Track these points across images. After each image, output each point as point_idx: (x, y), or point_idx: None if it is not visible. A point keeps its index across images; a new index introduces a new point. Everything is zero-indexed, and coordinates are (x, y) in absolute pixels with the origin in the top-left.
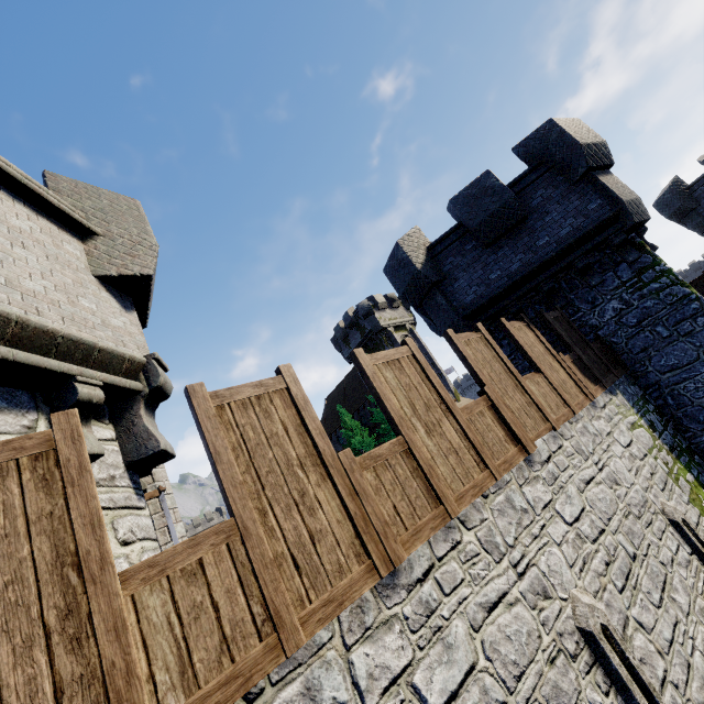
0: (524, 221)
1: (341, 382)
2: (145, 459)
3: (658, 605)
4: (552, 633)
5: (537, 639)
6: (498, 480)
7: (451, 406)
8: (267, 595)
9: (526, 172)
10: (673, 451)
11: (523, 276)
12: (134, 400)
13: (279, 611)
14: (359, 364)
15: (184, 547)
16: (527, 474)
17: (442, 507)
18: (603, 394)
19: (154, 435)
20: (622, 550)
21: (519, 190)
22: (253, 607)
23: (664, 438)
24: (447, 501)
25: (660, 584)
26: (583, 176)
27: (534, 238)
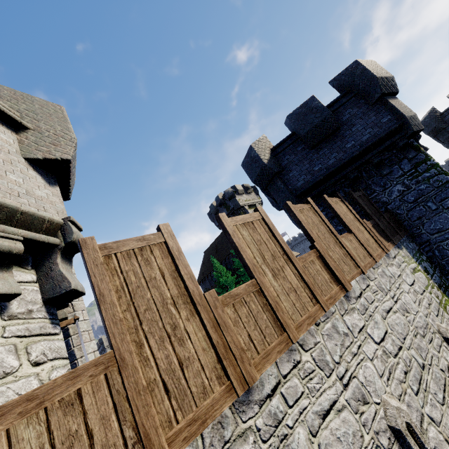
0: (337, 131)
1: (214, 241)
2: (59, 296)
3: (442, 403)
4: (371, 432)
5: (360, 438)
6: (326, 311)
7: (291, 256)
8: (139, 420)
9: (339, 97)
10: (441, 288)
11: (336, 168)
12: (53, 252)
13: (149, 433)
14: (222, 225)
15: (64, 379)
16: (346, 306)
17: (286, 334)
18: (393, 248)
19: (67, 278)
20: (414, 362)
21: (334, 110)
22: (125, 431)
23: (435, 279)
24: (289, 329)
25: (442, 386)
26: (378, 99)
27: (344, 142)
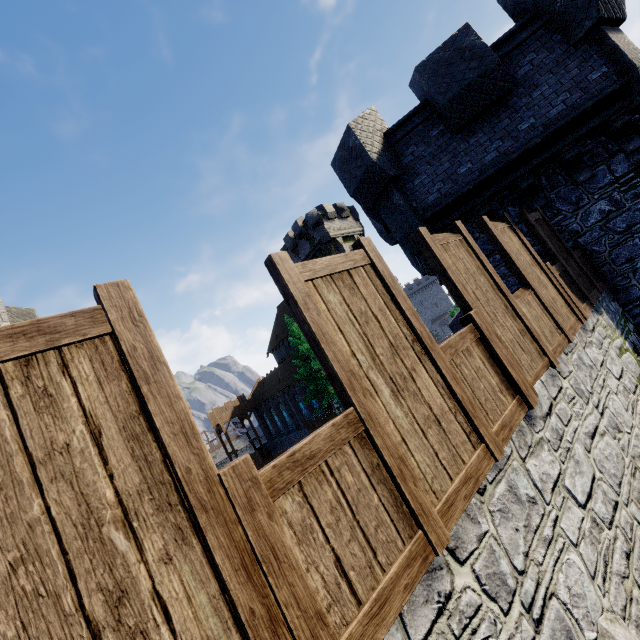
0: (505, 97)
1: None
2: None
3: None
4: None
5: None
6: (499, 460)
7: (429, 345)
8: None
9: (514, 28)
10: None
11: (498, 170)
12: None
13: None
14: (280, 280)
15: None
16: (529, 439)
17: (422, 535)
18: (590, 313)
19: None
20: (637, 528)
21: (504, 55)
22: None
23: None
24: (429, 521)
25: None
26: (588, 33)
27: (516, 119)
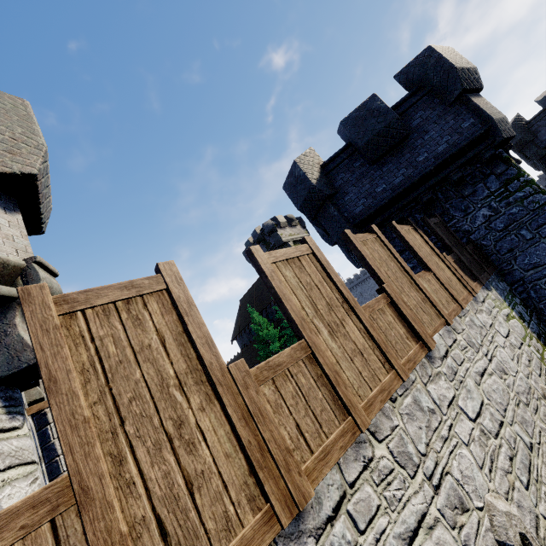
0: (405, 140)
1: (252, 286)
2: (18, 373)
3: None
4: None
5: None
6: (405, 380)
7: (353, 305)
8: None
9: (407, 96)
10: (540, 338)
11: (405, 188)
12: (9, 308)
13: None
14: (256, 262)
15: None
16: (430, 371)
17: (351, 419)
18: (481, 290)
19: (30, 345)
20: (520, 441)
21: (401, 112)
22: None
23: (532, 327)
24: (355, 411)
25: None
26: (458, 98)
27: (414, 154)
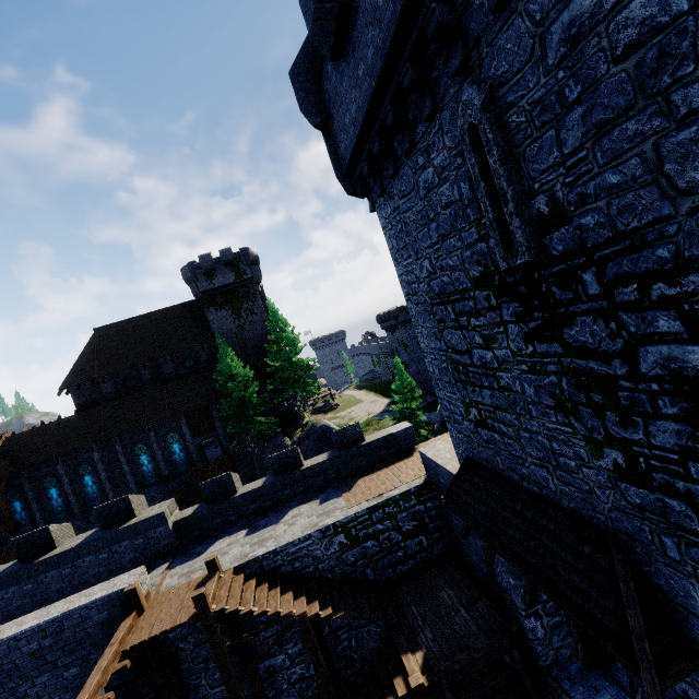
0: None
1: (144, 315)
2: None
3: None
4: None
5: None
6: None
7: None
8: None
9: None
10: None
11: None
12: None
13: None
14: None
15: None
16: None
17: None
18: None
19: None
20: None
21: None
22: None
23: None
24: None
25: None
26: None
27: None
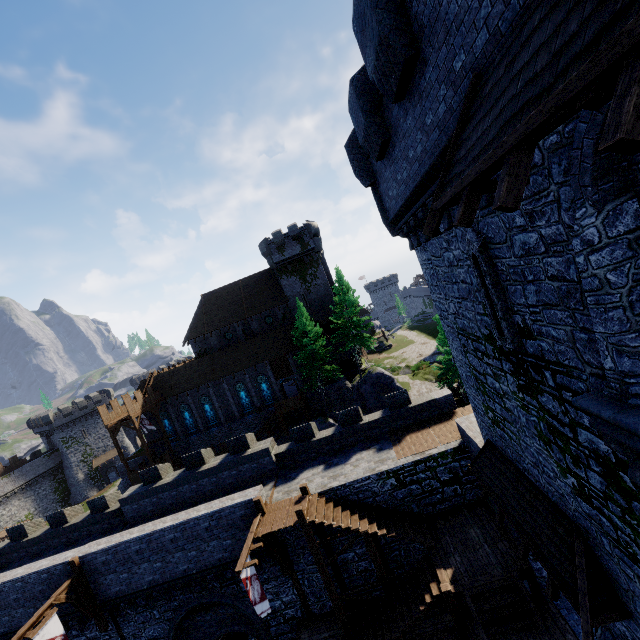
0: None
1: (234, 283)
2: None
3: None
4: None
5: None
6: None
7: None
8: None
9: None
10: None
11: None
12: None
13: None
14: None
15: None
16: None
17: None
18: None
19: None
20: None
21: None
22: None
23: None
24: None
25: None
26: None
27: None
